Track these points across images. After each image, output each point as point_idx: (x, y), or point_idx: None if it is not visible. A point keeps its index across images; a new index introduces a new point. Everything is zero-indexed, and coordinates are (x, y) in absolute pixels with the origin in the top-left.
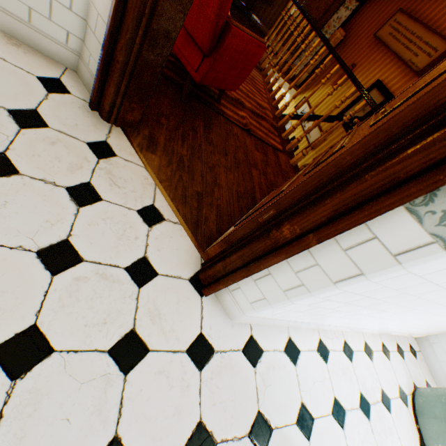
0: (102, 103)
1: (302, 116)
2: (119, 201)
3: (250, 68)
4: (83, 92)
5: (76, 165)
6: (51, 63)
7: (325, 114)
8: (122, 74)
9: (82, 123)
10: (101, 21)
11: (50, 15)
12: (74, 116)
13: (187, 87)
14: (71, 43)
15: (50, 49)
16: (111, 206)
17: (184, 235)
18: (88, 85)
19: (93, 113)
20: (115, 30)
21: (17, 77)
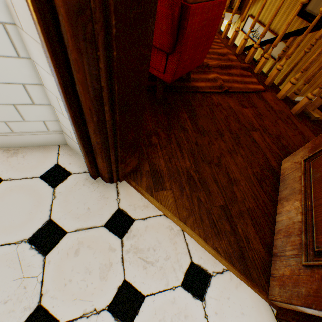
0: (99, 172)
1: (268, 40)
2: (160, 285)
3: (213, 33)
4: (80, 162)
5: (105, 265)
6: (46, 150)
7: (308, 28)
8: (106, 150)
9: (92, 202)
10: (62, 103)
11: (22, 117)
12: (82, 199)
13: (159, 90)
14: (51, 127)
15: (39, 140)
16: (156, 299)
17: (237, 283)
18: (81, 154)
19: (96, 181)
20: (77, 117)
21: (24, 191)
